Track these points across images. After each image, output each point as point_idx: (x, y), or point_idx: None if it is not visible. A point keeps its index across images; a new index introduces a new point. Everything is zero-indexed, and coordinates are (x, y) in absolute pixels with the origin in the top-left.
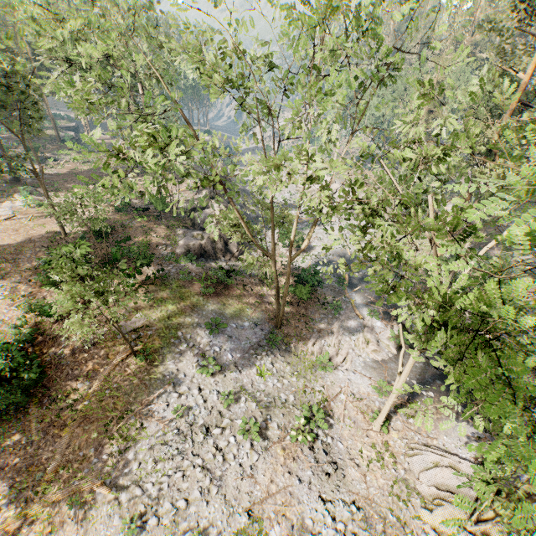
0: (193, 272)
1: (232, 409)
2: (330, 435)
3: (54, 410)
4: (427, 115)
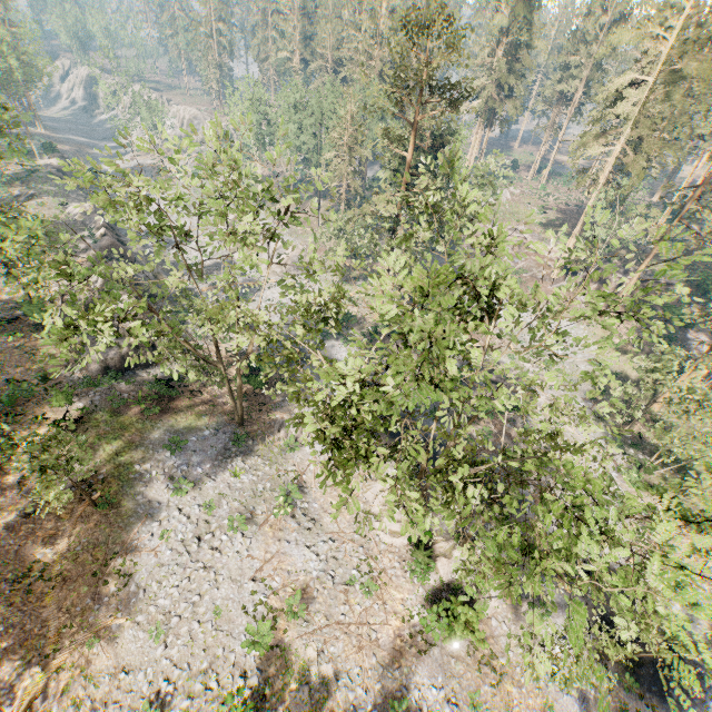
0: (125, 393)
1: (217, 514)
2: (306, 501)
3: (23, 589)
4: (349, 152)
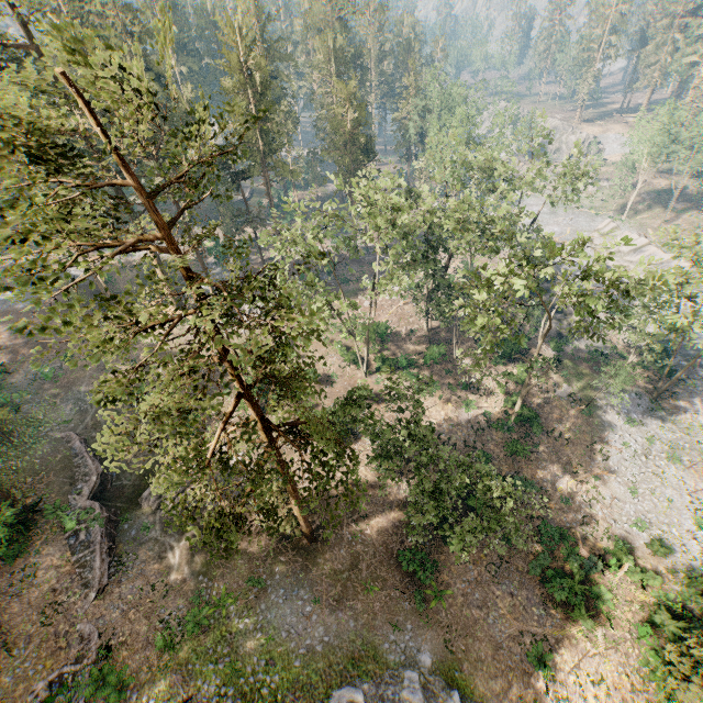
0: (573, 353)
1: (653, 447)
2: None
3: (552, 437)
4: None
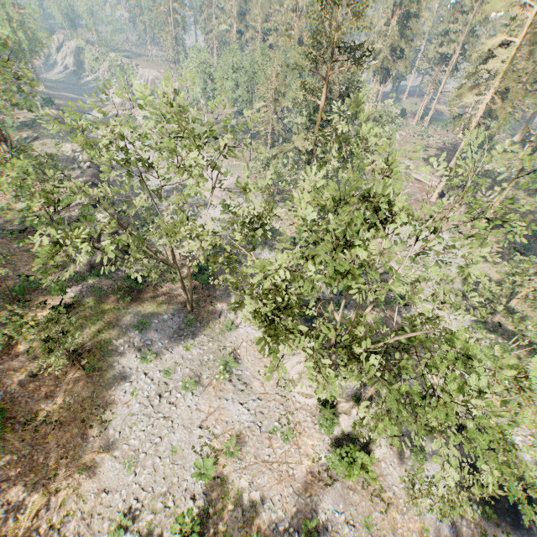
0: (105, 286)
1: (173, 377)
2: (240, 369)
3: (31, 429)
4: (274, 103)
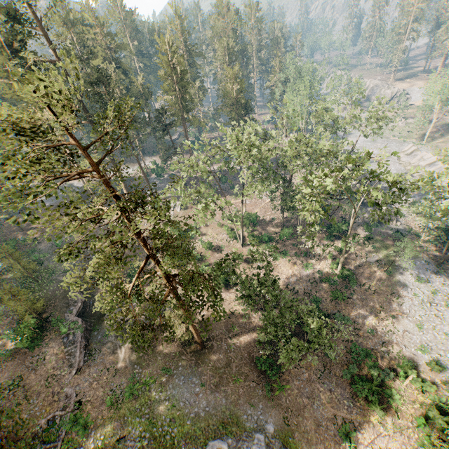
0: (381, 233)
1: (435, 297)
2: None
3: (364, 289)
4: None
